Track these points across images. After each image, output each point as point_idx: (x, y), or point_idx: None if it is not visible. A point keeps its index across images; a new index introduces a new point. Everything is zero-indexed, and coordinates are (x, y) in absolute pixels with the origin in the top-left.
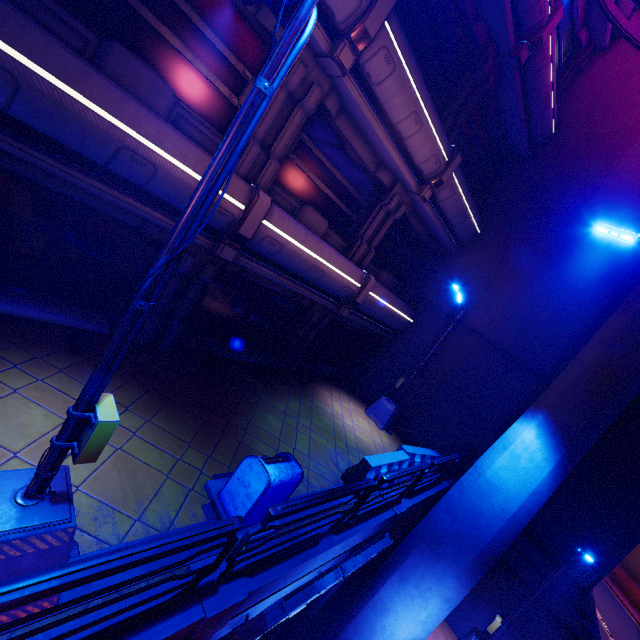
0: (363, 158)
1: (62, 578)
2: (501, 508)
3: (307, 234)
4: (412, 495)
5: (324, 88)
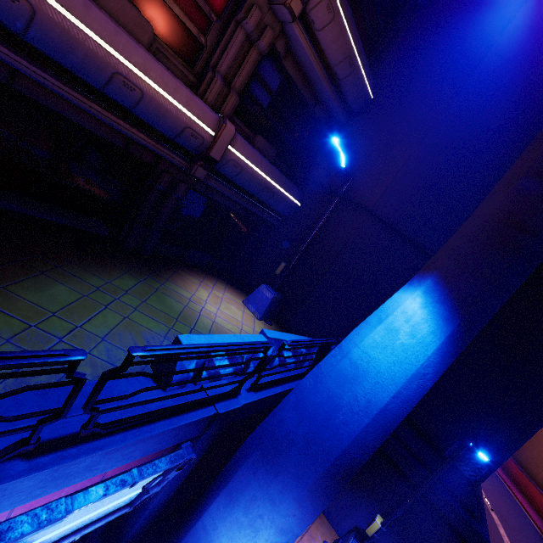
0: None
1: None
2: (367, 399)
3: (90, 6)
4: (263, 387)
5: None
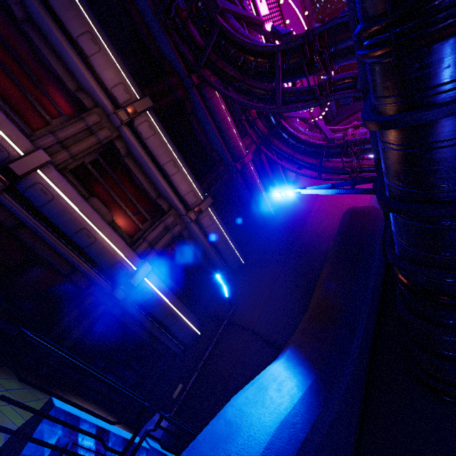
0: (146, 187)
1: None
2: (241, 455)
3: (83, 202)
4: None
5: (114, 134)
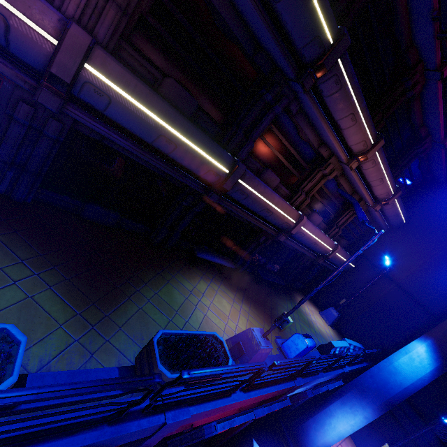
0: (346, 190)
1: (294, 361)
2: (400, 382)
3: (315, 229)
4: (350, 365)
5: (338, 170)
